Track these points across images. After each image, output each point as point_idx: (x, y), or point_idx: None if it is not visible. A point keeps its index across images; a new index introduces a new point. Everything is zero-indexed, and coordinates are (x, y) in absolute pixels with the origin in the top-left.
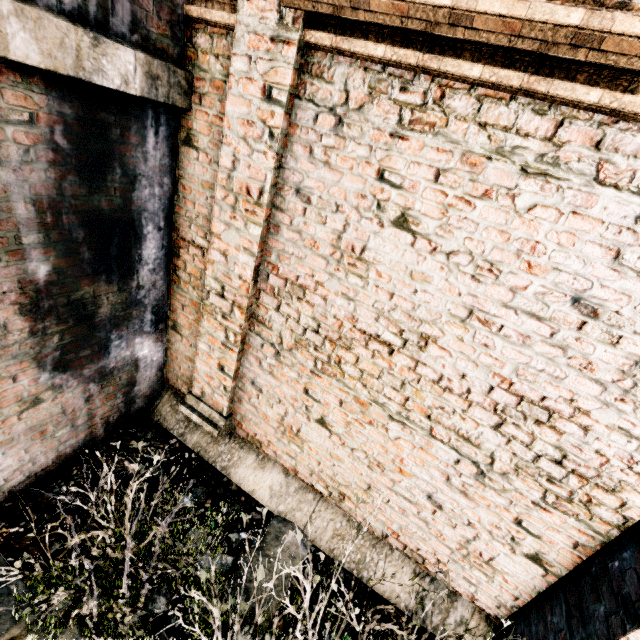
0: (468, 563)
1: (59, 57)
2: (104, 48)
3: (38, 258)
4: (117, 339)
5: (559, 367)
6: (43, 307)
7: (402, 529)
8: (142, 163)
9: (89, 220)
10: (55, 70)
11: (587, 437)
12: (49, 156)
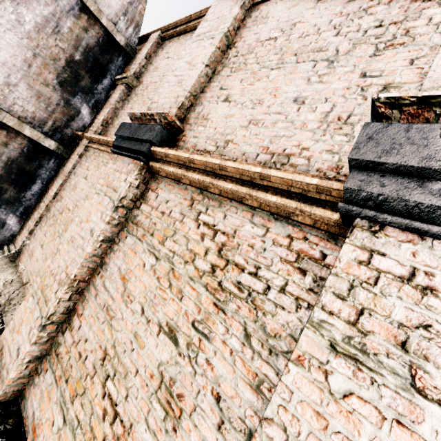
0: None
1: (34, 137)
2: (47, 139)
3: None
4: (4, 209)
5: None
6: None
7: None
8: (46, 164)
9: (20, 169)
10: (32, 138)
11: None
12: (20, 151)
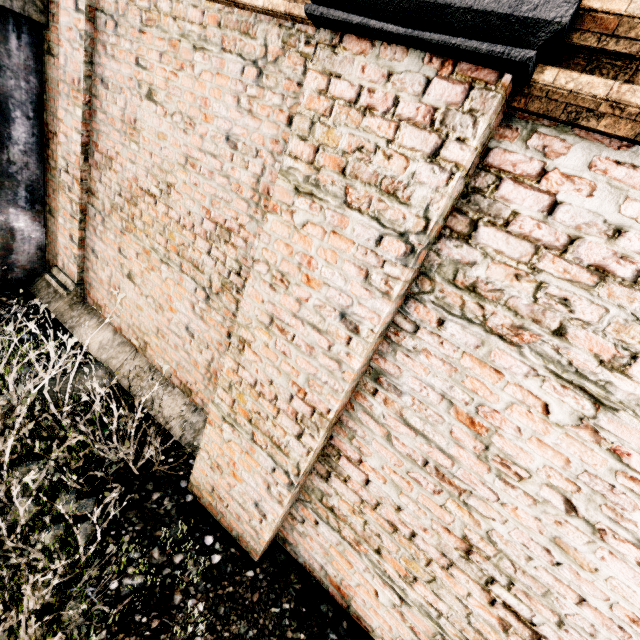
0: (212, 386)
1: None
2: None
3: None
4: None
5: (228, 193)
6: None
7: (178, 365)
8: (6, 58)
9: None
10: None
11: (248, 248)
12: None
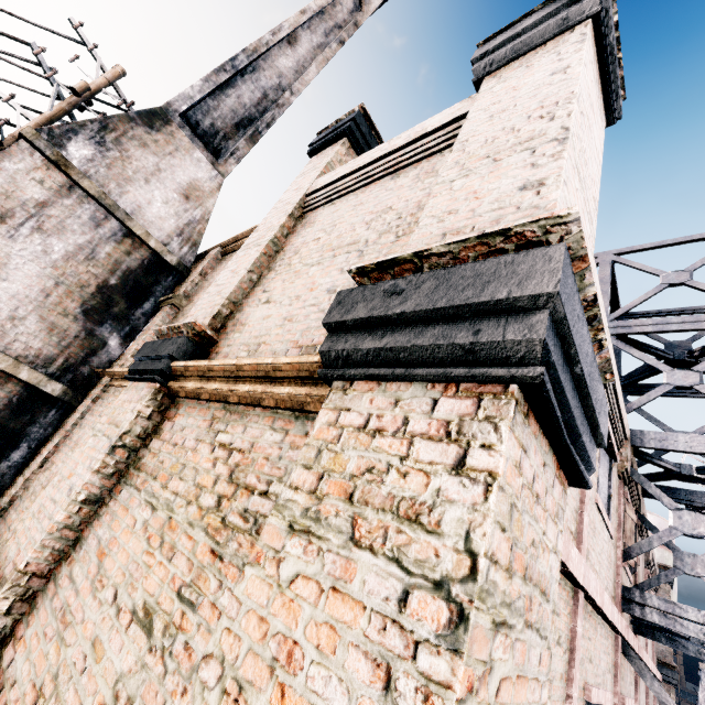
0: None
1: (33, 380)
2: (52, 382)
3: None
4: None
5: None
6: None
7: None
8: (43, 418)
9: (0, 428)
10: (29, 382)
11: None
12: (6, 402)
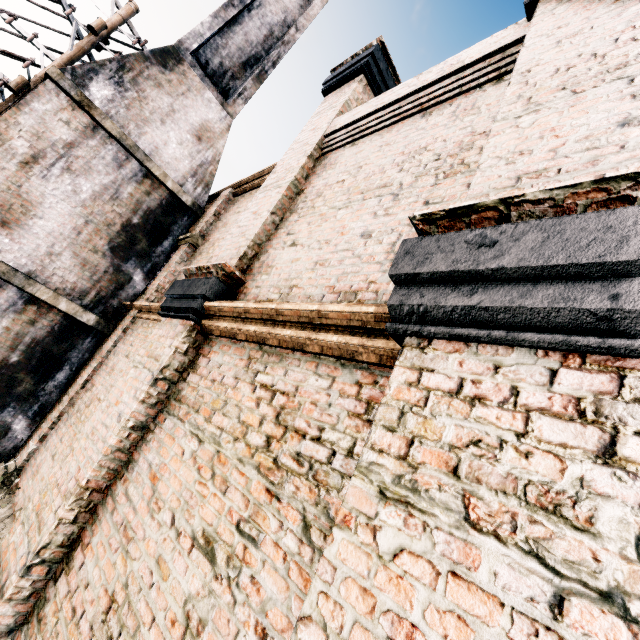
0: None
1: (71, 311)
2: (87, 313)
3: (18, 354)
4: (13, 408)
5: None
6: (2, 371)
7: None
8: (81, 345)
9: (46, 352)
10: (67, 312)
11: None
12: (49, 330)
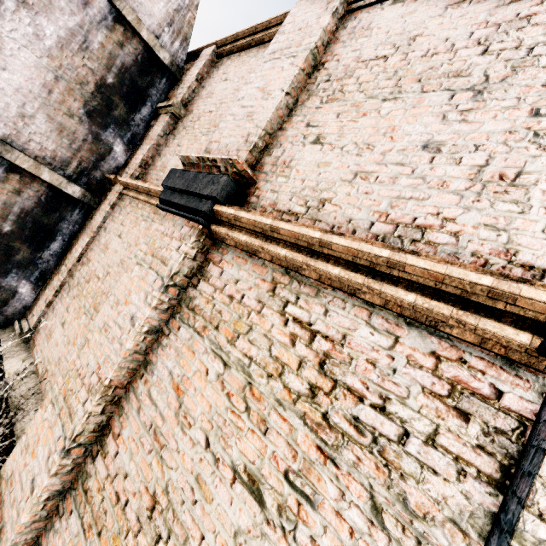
0: None
1: (55, 182)
2: (71, 184)
3: (9, 224)
4: (15, 274)
5: None
6: None
7: None
8: (69, 216)
9: (37, 223)
10: (52, 183)
11: None
12: (36, 201)
